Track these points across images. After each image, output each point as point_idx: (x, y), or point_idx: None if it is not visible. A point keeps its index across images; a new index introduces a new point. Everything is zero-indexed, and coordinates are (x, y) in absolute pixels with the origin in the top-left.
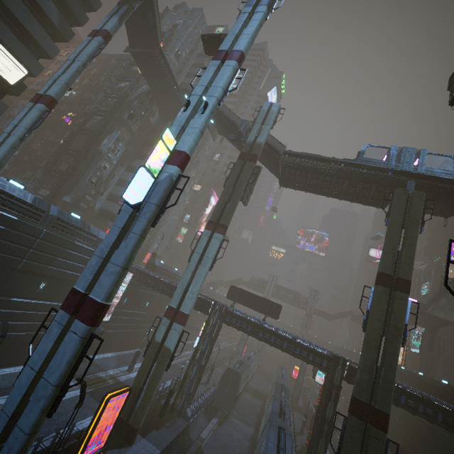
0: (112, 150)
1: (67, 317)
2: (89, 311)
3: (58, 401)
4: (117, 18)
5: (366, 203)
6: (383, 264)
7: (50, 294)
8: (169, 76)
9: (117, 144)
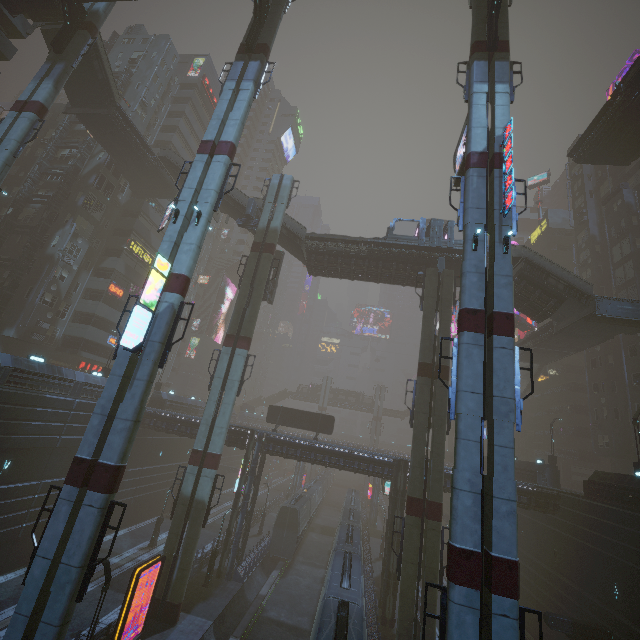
0: (69, 252)
1: (75, 491)
2: (102, 478)
3: (87, 583)
4: (51, 84)
5: (405, 284)
6: (422, 353)
7: (20, 472)
8: (138, 141)
9: (75, 241)
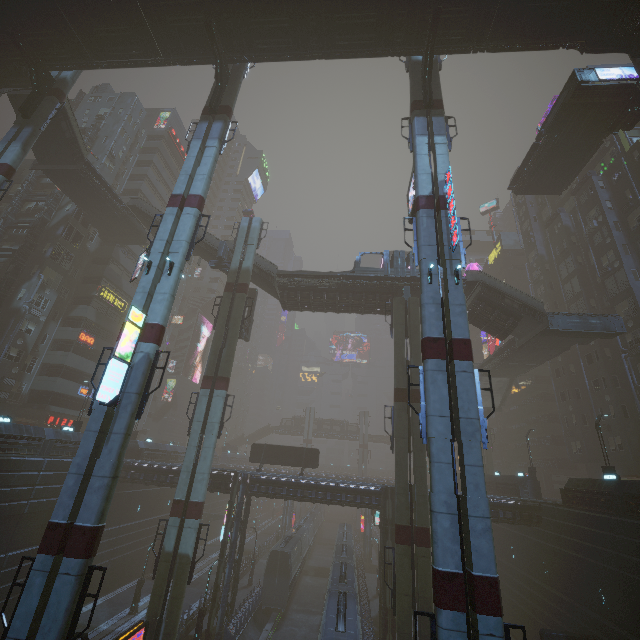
0: (36, 303)
1: (50, 560)
2: (79, 541)
3: None
4: (19, 146)
5: (375, 313)
6: (396, 379)
7: None
8: (107, 193)
9: (42, 293)
